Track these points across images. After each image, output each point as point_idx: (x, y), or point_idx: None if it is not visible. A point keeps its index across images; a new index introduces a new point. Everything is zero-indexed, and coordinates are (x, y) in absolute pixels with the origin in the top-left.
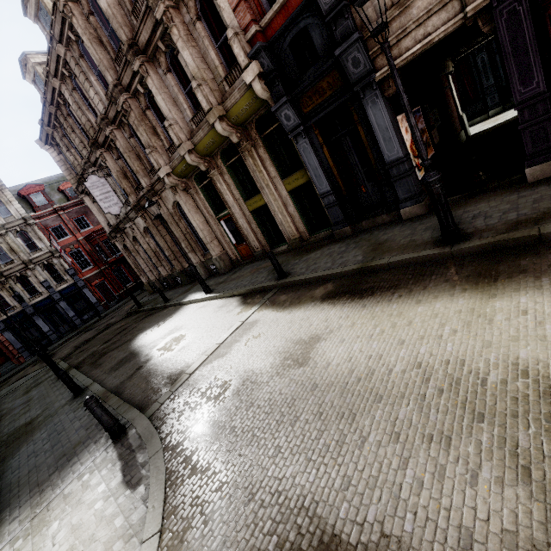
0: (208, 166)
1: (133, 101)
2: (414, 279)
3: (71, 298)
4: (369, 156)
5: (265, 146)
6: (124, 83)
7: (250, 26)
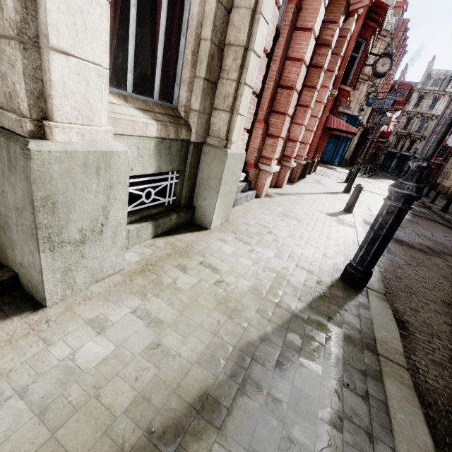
0: None
1: None
2: None
3: None
4: None
5: None
6: None
7: None
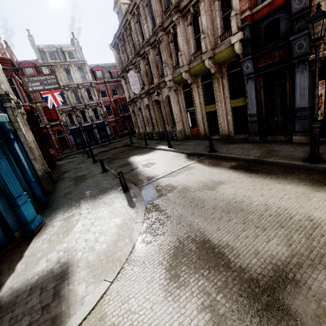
0: (192, 81)
1: (165, 36)
2: (282, 173)
3: (100, 128)
4: (287, 101)
5: (228, 79)
6: (164, 26)
7: (245, 11)
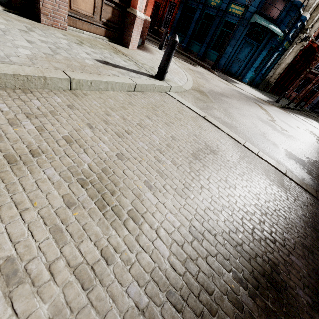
0: None
1: None
2: None
3: None
4: None
5: None
6: None
7: None
